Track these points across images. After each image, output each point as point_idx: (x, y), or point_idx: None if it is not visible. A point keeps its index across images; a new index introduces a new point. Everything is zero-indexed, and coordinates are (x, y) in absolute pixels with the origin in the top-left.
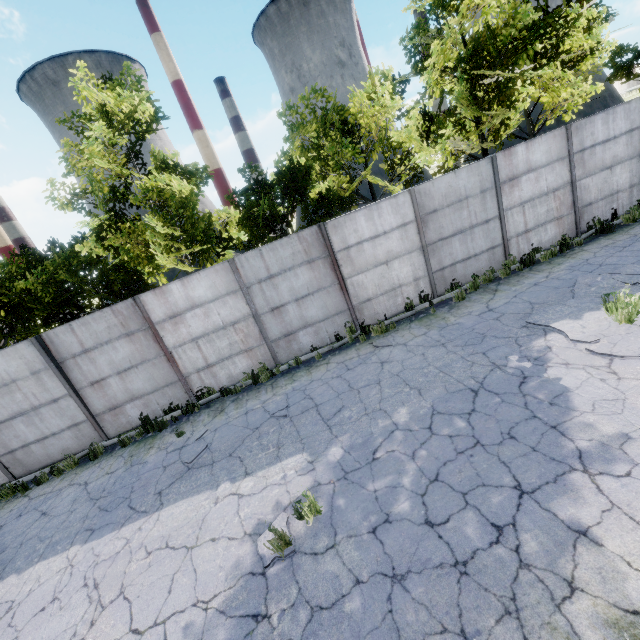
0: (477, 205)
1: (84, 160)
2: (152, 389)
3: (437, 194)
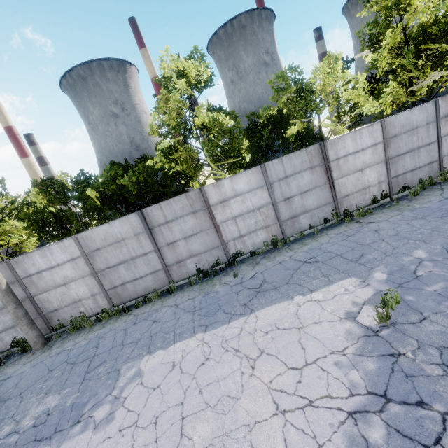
0: (423, 133)
1: (171, 103)
2: (204, 250)
3: (398, 124)
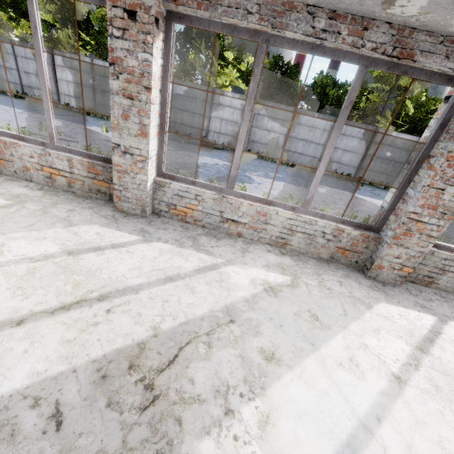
0: None
1: None
2: (346, 164)
3: None
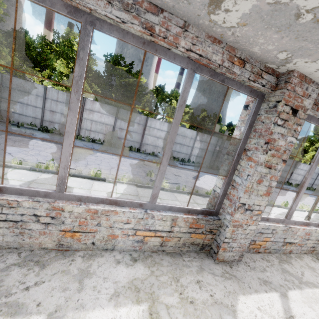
0: (314, 175)
1: None
2: None
3: None
